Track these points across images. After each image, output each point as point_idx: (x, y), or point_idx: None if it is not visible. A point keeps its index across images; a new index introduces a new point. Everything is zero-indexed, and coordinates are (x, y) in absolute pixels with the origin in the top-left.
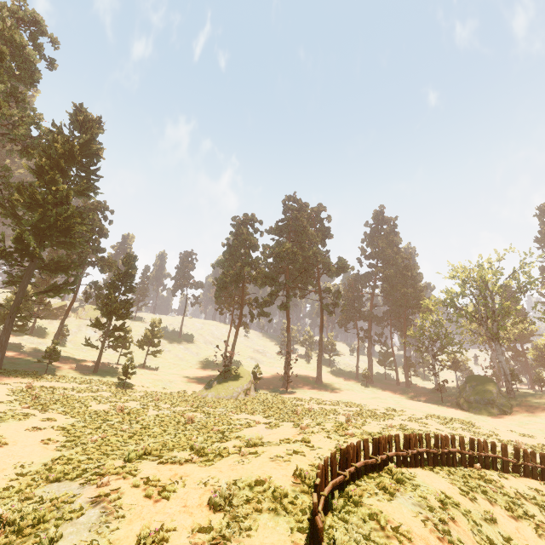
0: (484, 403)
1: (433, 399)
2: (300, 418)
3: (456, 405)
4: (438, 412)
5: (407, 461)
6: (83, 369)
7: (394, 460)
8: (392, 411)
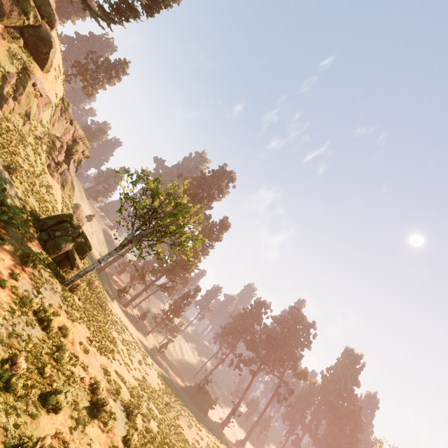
0: None
1: None
2: None
3: None
4: None
5: None
6: (144, 328)
7: None
8: None
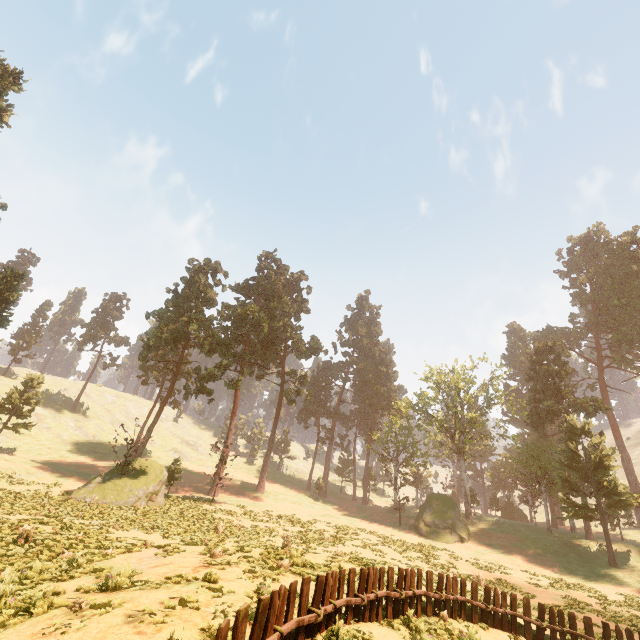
0: (443, 527)
1: (391, 521)
2: (220, 540)
3: (414, 529)
4: (396, 537)
5: (360, 613)
6: None
7: (342, 610)
8: (343, 534)
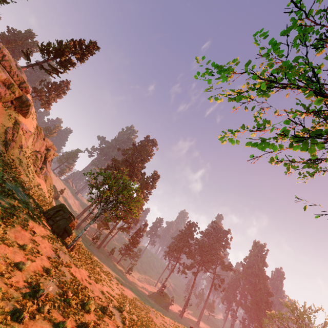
0: None
1: None
2: None
3: None
4: None
5: None
6: (114, 260)
7: None
8: None
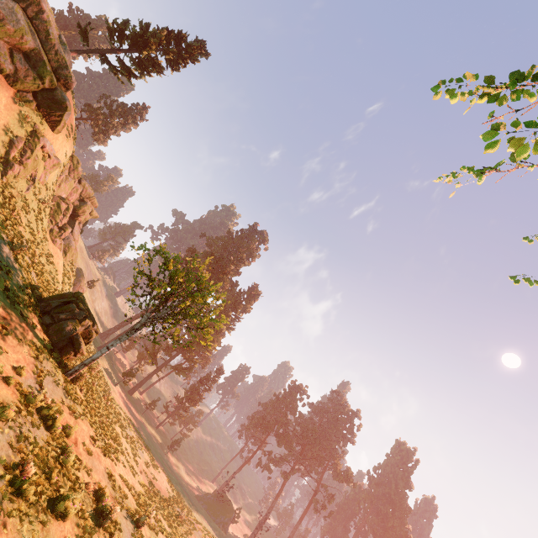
0: None
1: None
2: None
3: None
4: None
5: None
6: (152, 420)
7: None
8: None
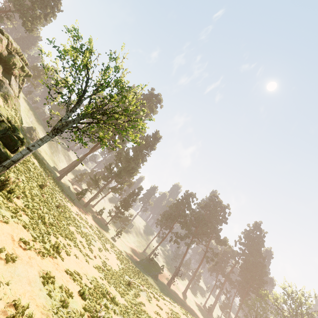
0: None
1: None
2: None
3: None
4: None
5: None
6: (102, 221)
7: None
8: None
